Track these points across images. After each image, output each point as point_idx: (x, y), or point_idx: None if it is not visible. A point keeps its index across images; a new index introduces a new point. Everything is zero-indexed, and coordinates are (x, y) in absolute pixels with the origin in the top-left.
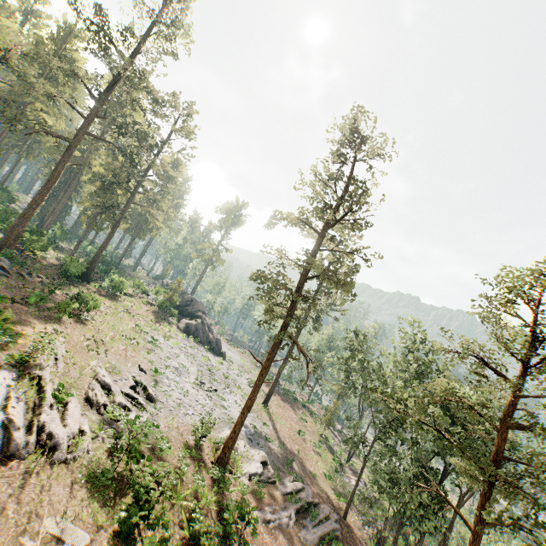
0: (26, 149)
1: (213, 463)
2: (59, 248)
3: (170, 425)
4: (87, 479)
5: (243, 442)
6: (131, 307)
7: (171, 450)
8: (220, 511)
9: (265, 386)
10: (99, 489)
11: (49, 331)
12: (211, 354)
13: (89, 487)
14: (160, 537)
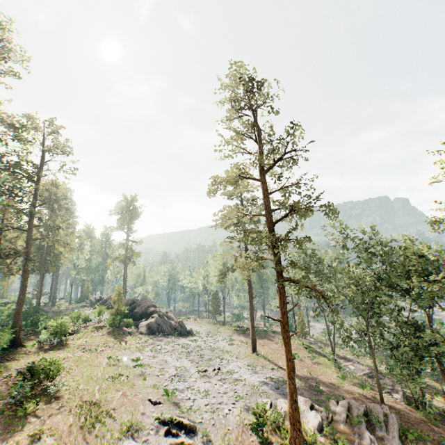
0: None
1: None
2: None
3: (227, 441)
4: None
5: (282, 401)
6: (86, 343)
7: None
8: None
9: (238, 336)
10: None
11: (25, 442)
12: (183, 338)
13: None
14: None
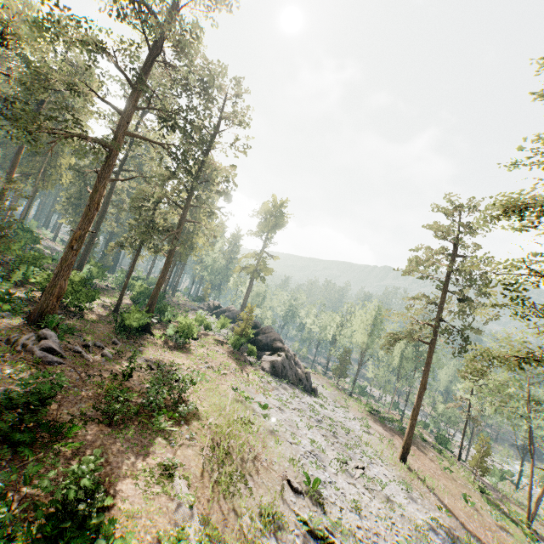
0: (41, 178)
1: None
2: (98, 289)
3: None
4: None
5: None
6: (208, 356)
7: None
8: None
9: (374, 422)
10: None
11: (157, 472)
12: (307, 396)
13: None
14: None
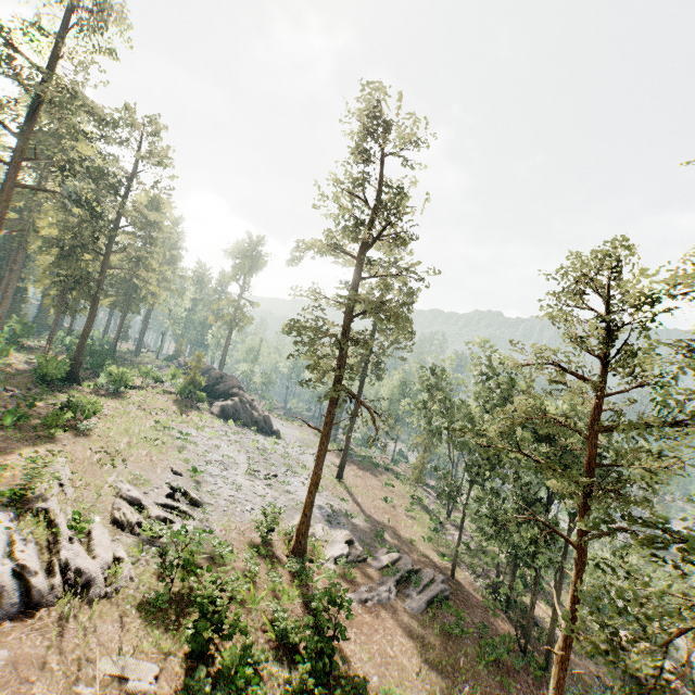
0: None
1: (289, 556)
2: (26, 348)
3: (226, 527)
4: (138, 608)
5: (320, 525)
6: (144, 402)
7: (235, 554)
8: (307, 604)
9: (336, 457)
10: (156, 615)
11: (43, 454)
12: (261, 436)
13: (143, 616)
14: (242, 646)
